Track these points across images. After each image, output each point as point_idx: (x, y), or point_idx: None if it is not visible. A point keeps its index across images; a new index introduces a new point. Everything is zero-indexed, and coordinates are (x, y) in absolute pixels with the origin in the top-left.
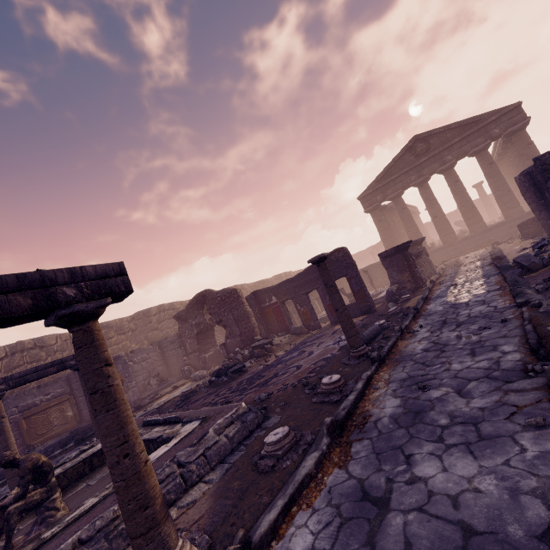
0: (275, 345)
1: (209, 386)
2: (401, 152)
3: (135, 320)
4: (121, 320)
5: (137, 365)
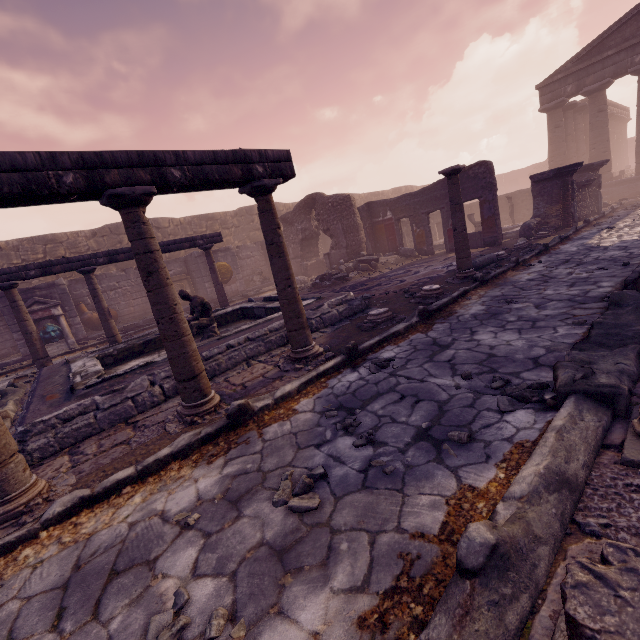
0: (380, 263)
1: (312, 288)
2: (639, 6)
3: (238, 217)
4: (225, 214)
5: (242, 261)
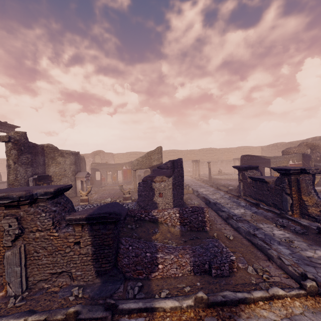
0: None
1: None
2: None
3: None
4: None
5: None
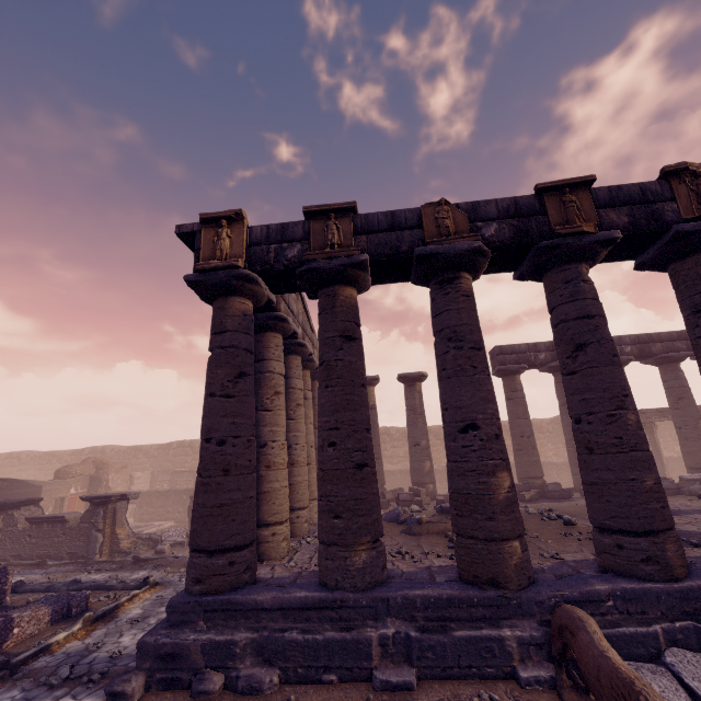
0: None
1: None
2: None
3: (160, 449)
4: (151, 446)
5: None
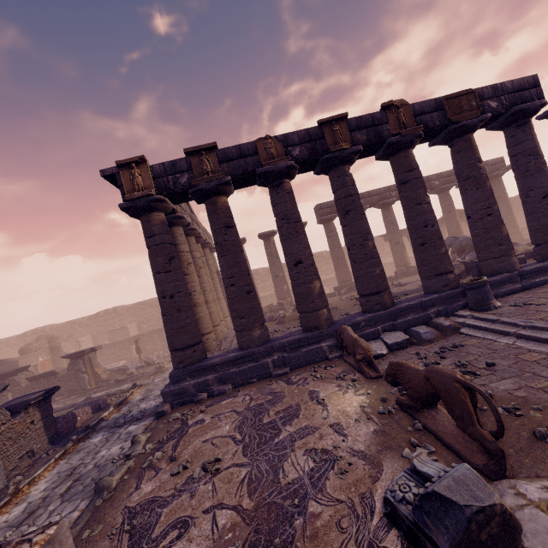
0: None
1: None
2: None
3: (91, 319)
4: (83, 319)
5: None
